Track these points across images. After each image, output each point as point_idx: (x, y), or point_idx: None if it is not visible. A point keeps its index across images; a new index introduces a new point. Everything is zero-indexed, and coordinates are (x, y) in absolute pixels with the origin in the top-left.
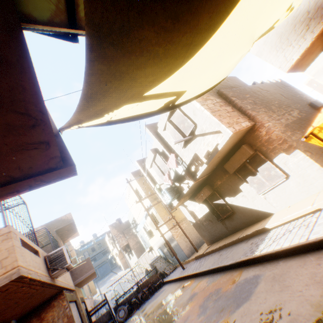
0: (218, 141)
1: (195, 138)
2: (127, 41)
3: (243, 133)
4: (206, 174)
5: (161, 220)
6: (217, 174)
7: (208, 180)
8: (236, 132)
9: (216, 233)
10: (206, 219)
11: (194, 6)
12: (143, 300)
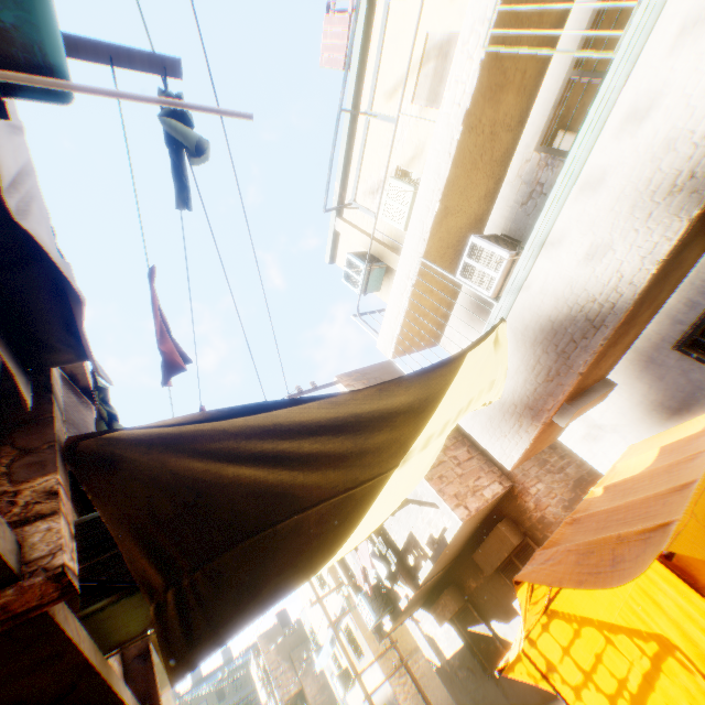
0: (445, 522)
1: (407, 504)
2: (219, 646)
3: (495, 502)
4: (440, 568)
5: (368, 647)
6: (466, 564)
7: (451, 572)
8: (473, 515)
9: (488, 703)
10: (461, 662)
11: (300, 565)
12: None
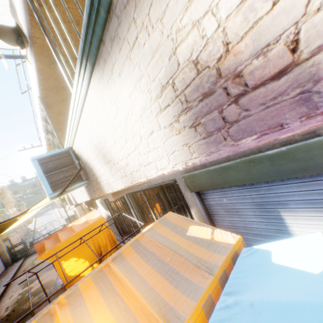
0: None
1: None
2: None
3: None
4: None
5: None
6: None
7: None
8: None
9: None
10: None
11: None
12: None
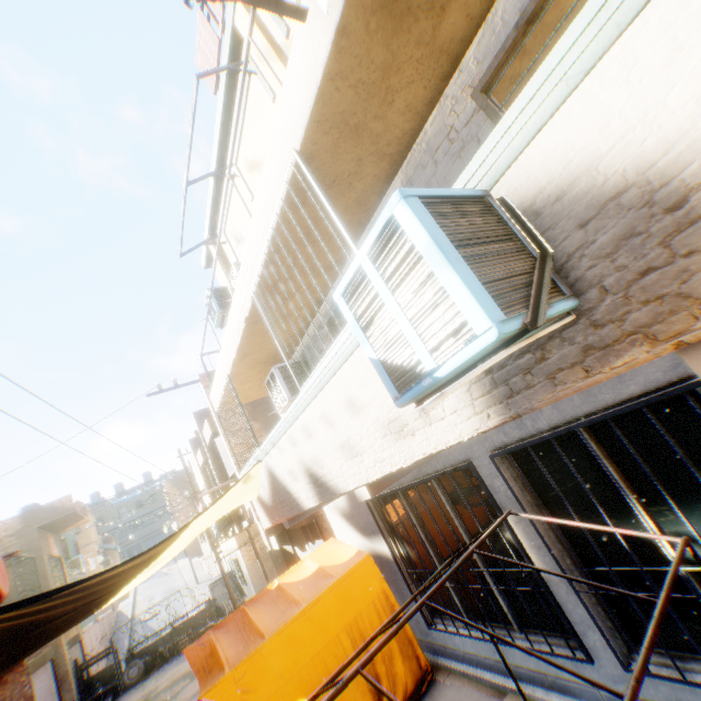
0: None
1: None
2: None
3: None
4: None
5: None
6: None
7: None
8: None
9: None
10: (280, 555)
11: (57, 634)
12: (176, 650)
